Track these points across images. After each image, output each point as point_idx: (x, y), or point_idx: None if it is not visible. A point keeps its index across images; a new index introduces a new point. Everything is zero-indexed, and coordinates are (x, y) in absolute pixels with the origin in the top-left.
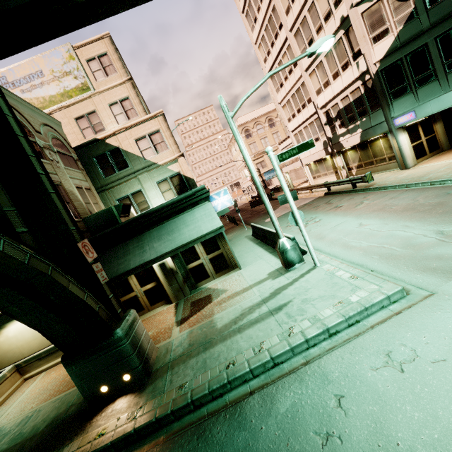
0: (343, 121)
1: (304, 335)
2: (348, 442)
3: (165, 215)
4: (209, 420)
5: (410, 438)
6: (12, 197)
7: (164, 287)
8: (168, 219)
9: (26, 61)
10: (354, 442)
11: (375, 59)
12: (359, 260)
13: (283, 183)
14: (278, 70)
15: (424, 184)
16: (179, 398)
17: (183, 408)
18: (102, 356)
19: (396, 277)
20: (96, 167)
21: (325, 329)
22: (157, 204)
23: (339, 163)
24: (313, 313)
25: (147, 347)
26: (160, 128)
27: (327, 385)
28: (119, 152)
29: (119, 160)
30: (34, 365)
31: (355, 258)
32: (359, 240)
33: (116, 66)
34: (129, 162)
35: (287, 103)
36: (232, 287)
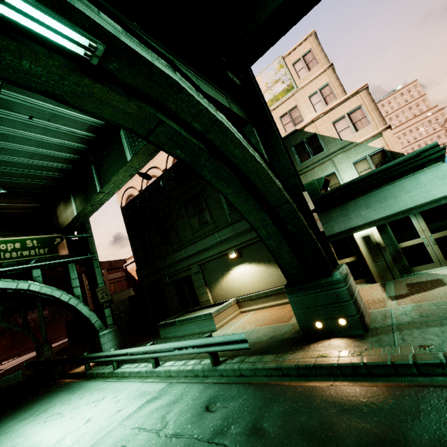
0: None
1: None
2: None
3: (375, 183)
4: None
5: None
6: (266, 150)
7: (367, 262)
8: (378, 187)
9: None
10: None
11: None
12: None
13: None
14: None
15: None
16: (424, 355)
17: (433, 366)
18: (320, 293)
19: None
20: (294, 155)
21: None
22: None
23: None
24: None
25: (361, 305)
26: (362, 103)
27: None
28: (315, 138)
29: (315, 145)
30: (247, 303)
31: None
32: None
33: (318, 57)
34: (324, 146)
35: None
36: None
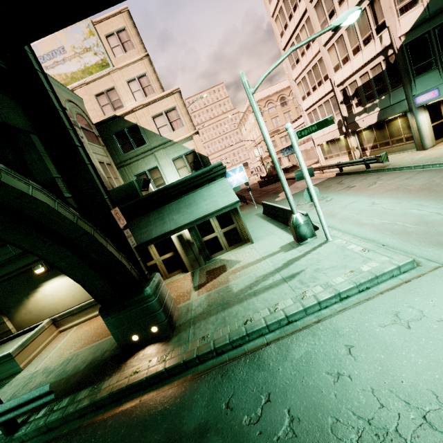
0: (361, 99)
1: (317, 298)
2: (357, 380)
3: (184, 190)
4: (231, 363)
5: (413, 377)
6: (58, 166)
7: (182, 256)
8: (186, 194)
9: (49, 37)
10: (363, 380)
11: (400, 32)
12: (371, 236)
13: (301, 160)
14: (301, 45)
15: (442, 165)
16: (203, 346)
17: (207, 354)
18: (134, 310)
19: (407, 251)
20: (115, 143)
21: (337, 293)
22: (173, 180)
23: (353, 143)
24: (325, 280)
25: (171, 306)
26: (176, 105)
27: (338, 338)
28: (136, 129)
29: (137, 137)
30: (67, 320)
31: (367, 234)
32: (372, 218)
33: (134, 41)
34: (146, 139)
35: (302, 80)
36: (245, 258)
